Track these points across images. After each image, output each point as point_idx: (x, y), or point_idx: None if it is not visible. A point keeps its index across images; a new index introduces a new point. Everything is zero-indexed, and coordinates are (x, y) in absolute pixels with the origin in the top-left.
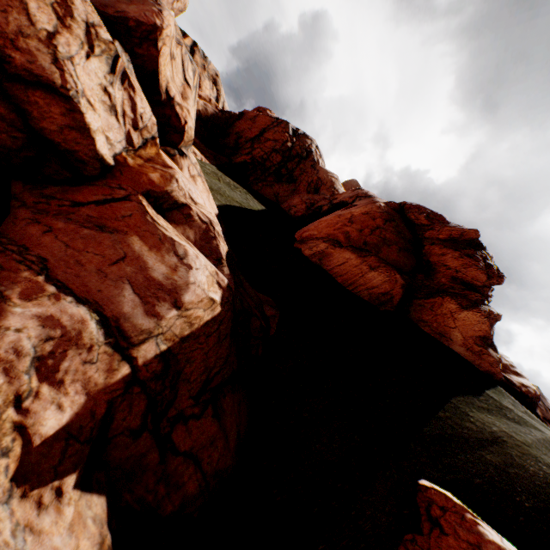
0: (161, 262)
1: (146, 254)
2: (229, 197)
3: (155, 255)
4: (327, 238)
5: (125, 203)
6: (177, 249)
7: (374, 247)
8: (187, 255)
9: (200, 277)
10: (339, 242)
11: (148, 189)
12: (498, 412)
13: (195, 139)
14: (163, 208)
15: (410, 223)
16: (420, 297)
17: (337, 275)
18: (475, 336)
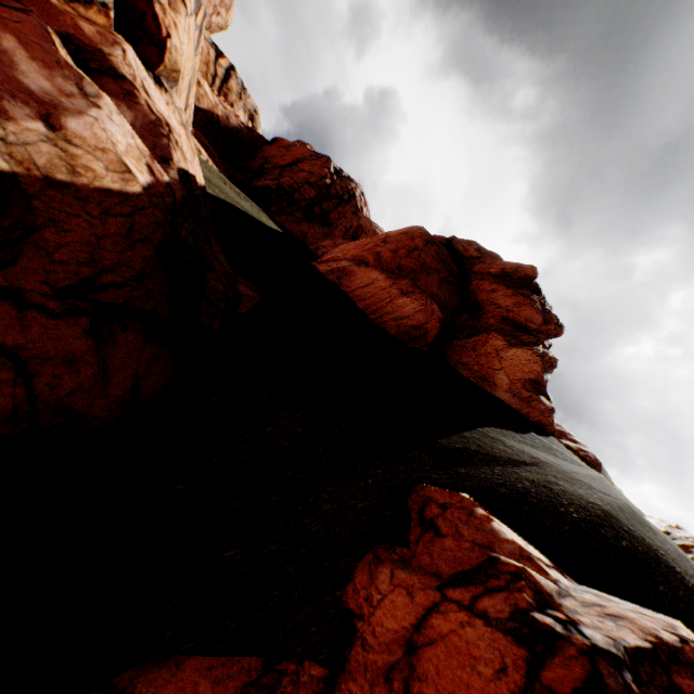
0: (47, 79)
1: (21, 58)
2: (234, 199)
3: (39, 68)
4: (353, 259)
5: (17, 12)
6: (84, 85)
7: (410, 272)
8: (100, 99)
9: (114, 131)
10: (366, 263)
11: (69, 33)
12: (545, 452)
13: (204, 140)
14: (90, 66)
15: (458, 257)
16: (462, 337)
17: (358, 299)
18: (525, 379)
